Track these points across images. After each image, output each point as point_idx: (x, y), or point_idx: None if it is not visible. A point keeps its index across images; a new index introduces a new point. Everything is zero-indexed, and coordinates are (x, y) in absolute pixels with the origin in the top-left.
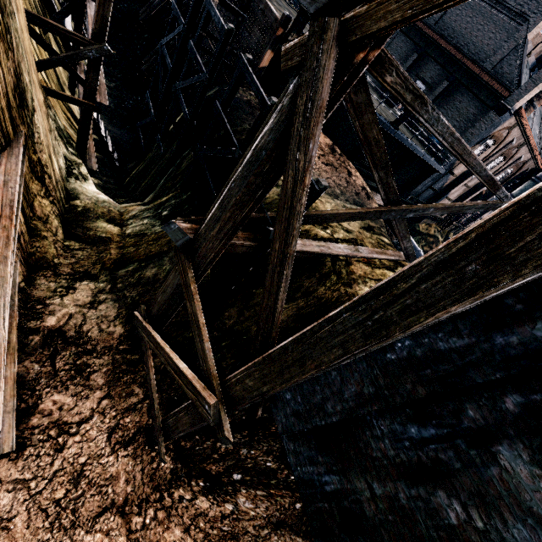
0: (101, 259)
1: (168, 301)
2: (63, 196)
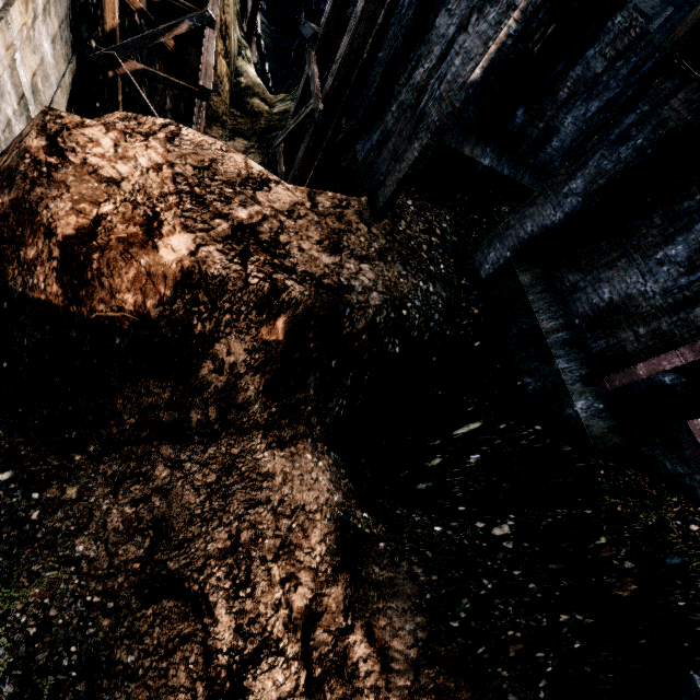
0: (253, 127)
1: (298, 104)
2: (233, 71)
